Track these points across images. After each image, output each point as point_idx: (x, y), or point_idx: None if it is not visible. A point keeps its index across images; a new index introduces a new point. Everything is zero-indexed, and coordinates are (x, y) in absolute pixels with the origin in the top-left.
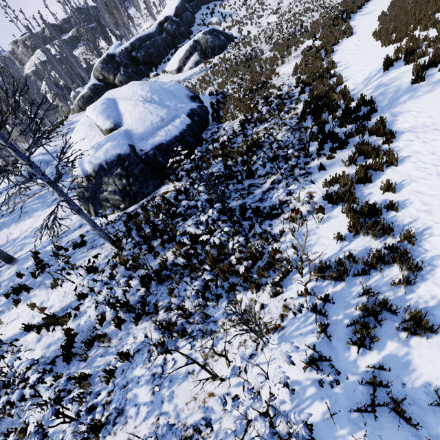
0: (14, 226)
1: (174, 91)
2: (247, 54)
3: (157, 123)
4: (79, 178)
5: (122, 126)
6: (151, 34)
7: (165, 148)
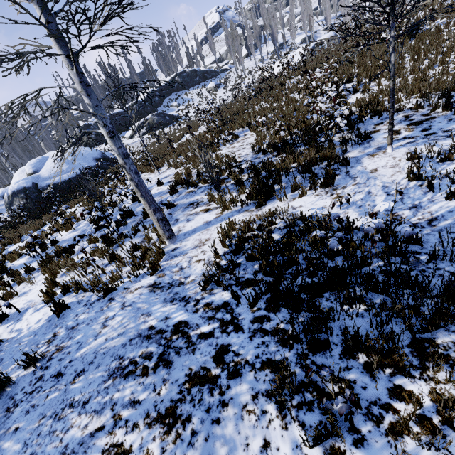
0: None
1: (87, 155)
2: (172, 131)
3: (58, 172)
4: (5, 197)
5: (39, 173)
6: (122, 112)
7: (55, 186)
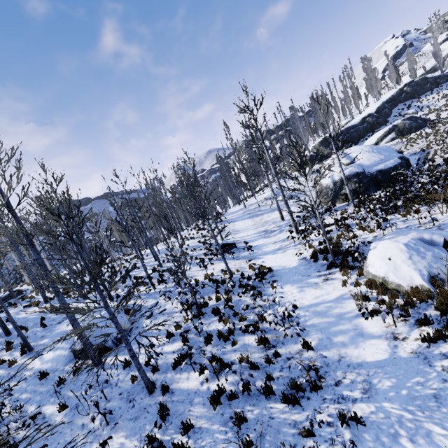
0: (271, 214)
1: (386, 149)
2: (446, 129)
3: (378, 161)
4: (328, 184)
5: (356, 162)
6: (355, 125)
7: (383, 172)
